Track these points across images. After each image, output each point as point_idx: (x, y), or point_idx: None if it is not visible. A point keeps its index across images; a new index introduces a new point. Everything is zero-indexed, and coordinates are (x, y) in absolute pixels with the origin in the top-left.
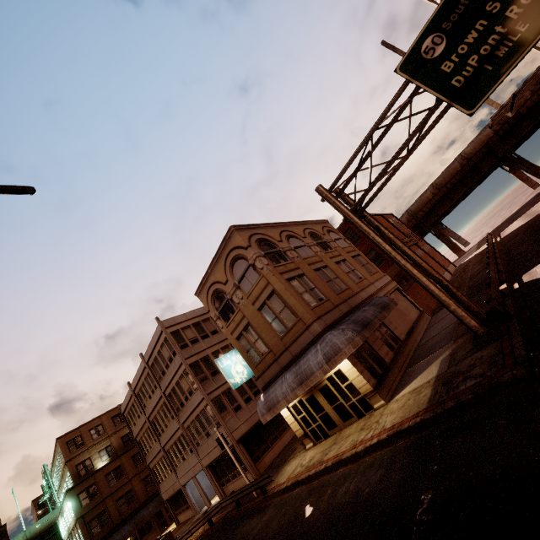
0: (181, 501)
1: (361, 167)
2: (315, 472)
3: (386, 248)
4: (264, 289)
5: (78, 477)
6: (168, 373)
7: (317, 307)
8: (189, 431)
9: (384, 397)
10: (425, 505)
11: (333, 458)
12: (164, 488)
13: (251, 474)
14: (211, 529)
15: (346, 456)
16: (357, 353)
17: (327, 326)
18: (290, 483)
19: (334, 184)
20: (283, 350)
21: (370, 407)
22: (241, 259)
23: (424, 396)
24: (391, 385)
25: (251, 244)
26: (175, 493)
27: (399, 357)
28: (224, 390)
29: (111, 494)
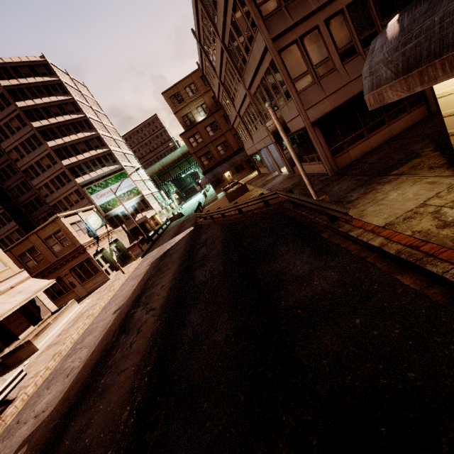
0: (259, 160)
1: None
2: None
3: None
4: None
5: (186, 126)
6: (218, 2)
7: None
8: (256, 100)
9: None
10: None
11: None
12: (246, 147)
13: (324, 167)
14: (266, 209)
15: None
16: None
17: None
18: (394, 254)
19: None
20: None
21: None
22: None
23: None
24: None
25: None
26: (254, 153)
27: None
28: (306, 31)
29: (211, 142)
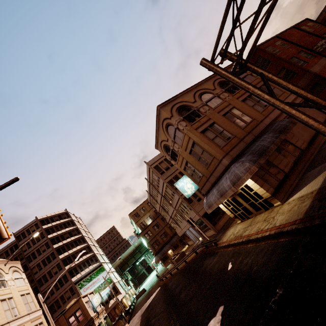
0: (187, 237)
1: (236, 24)
2: (237, 242)
3: (264, 98)
4: (188, 142)
5: (142, 228)
6: (160, 186)
7: (225, 146)
8: (179, 211)
9: (280, 199)
10: (276, 298)
11: (246, 236)
12: (178, 232)
13: (213, 231)
14: (197, 255)
15: (252, 238)
16: (259, 172)
17: (233, 158)
18: (226, 244)
19: (213, 53)
20: (210, 175)
21: (272, 204)
22: (170, 125)
23: (305, 206)
24: (288, 189)
25: (173, 114)
26: (183, 234)
27: (298, 164)
28: None
29: (157, 234)
